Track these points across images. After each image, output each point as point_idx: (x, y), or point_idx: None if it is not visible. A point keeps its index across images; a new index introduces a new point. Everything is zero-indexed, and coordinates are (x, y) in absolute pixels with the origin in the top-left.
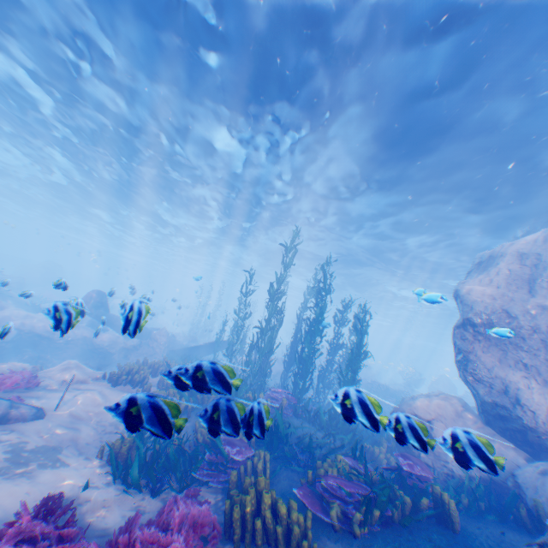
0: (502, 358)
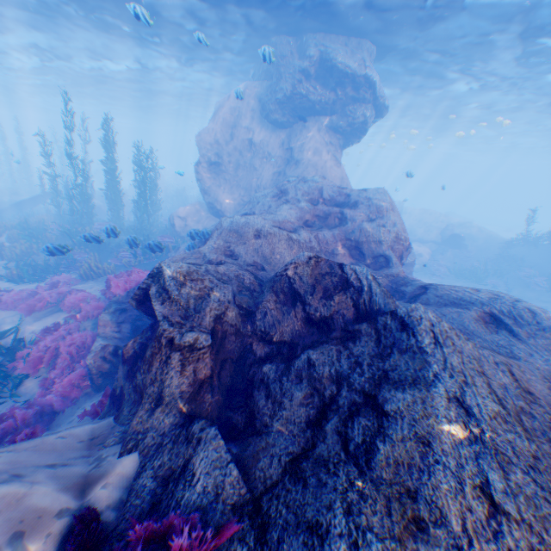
0: (216, 179)
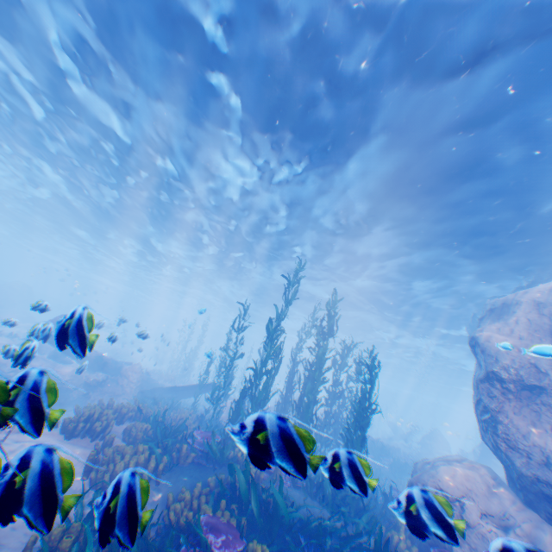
0: (535, 420)
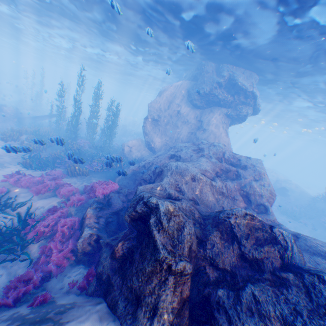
0: (154, 129)
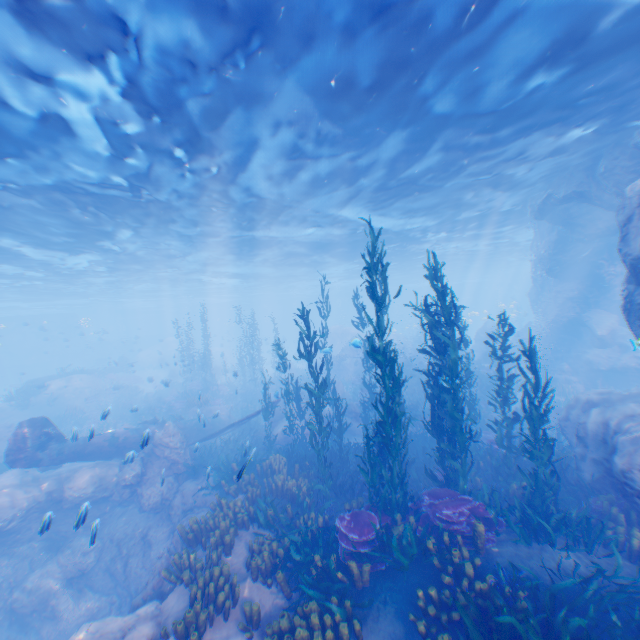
0: None
